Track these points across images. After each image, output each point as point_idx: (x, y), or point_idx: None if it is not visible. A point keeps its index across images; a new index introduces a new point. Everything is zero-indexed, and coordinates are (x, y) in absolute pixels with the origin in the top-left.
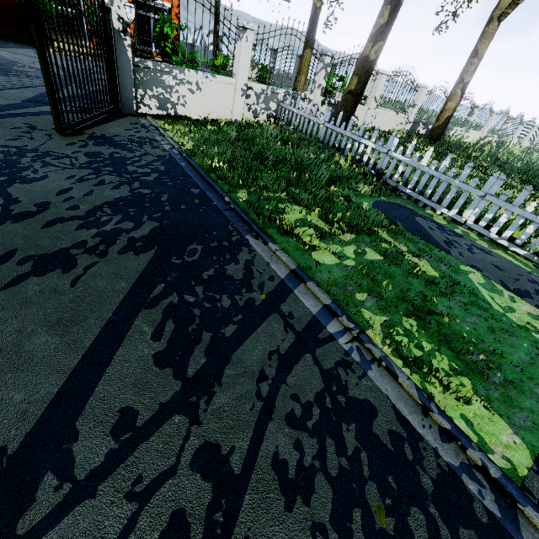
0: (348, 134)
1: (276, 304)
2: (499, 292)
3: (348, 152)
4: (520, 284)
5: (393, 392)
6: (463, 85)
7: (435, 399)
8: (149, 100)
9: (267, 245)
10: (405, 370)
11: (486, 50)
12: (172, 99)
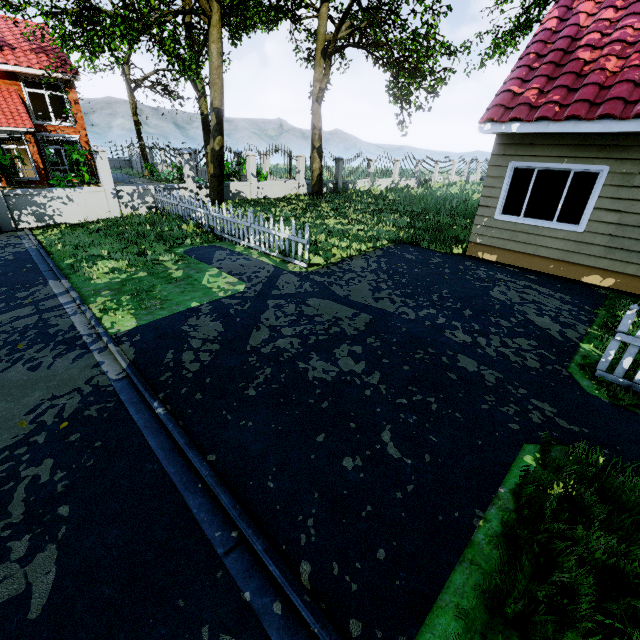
0: (190, 207)
1: (38, 302)
2: (219, 276)
3: (189, 220)
4: (246, 270)
5: (79, 320)
6: (317, 150)
7: (103, 319)
8: (26, 217)
9: (61, 282)
10: (98, 313)
11: (320, 122)
12: (48, 213)
